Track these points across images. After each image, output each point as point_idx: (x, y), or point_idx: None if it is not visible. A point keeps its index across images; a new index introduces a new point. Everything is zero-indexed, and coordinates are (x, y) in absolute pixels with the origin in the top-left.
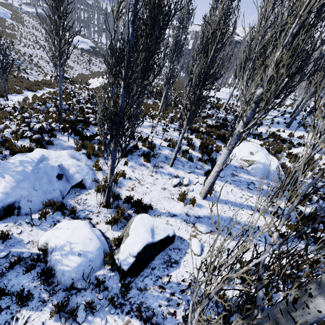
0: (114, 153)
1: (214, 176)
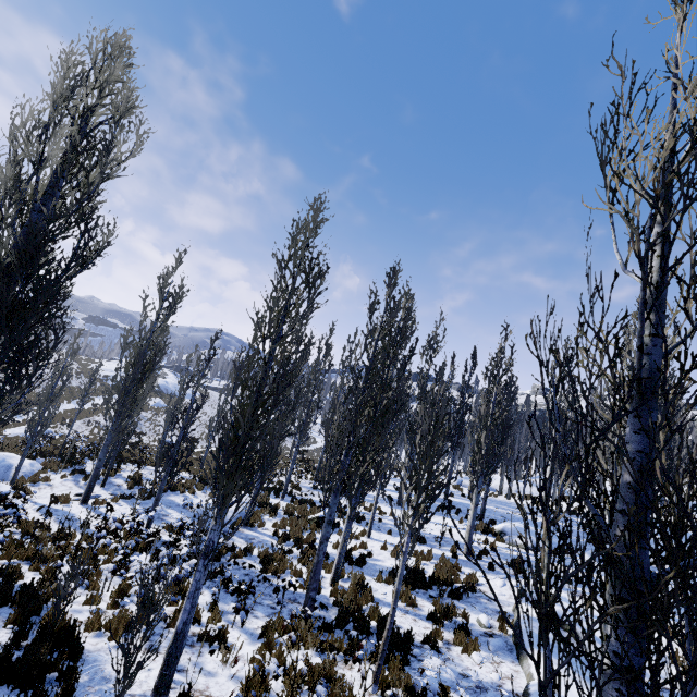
0: (29, 441)
1: (91, 475)
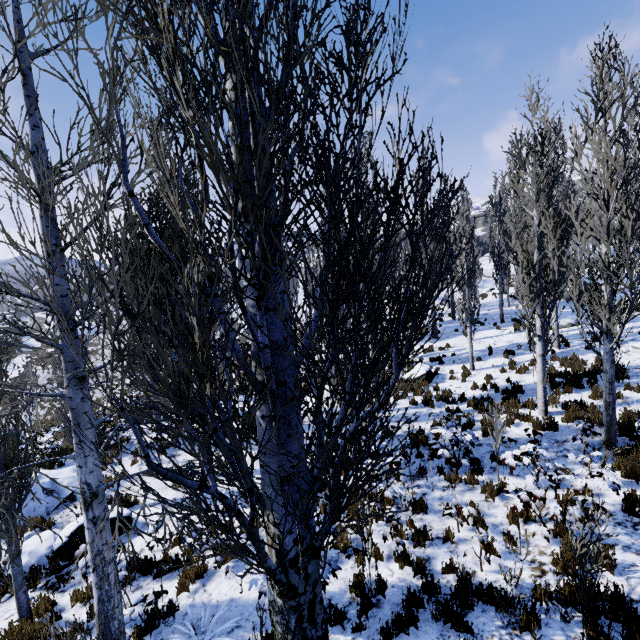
0: None
1: None
